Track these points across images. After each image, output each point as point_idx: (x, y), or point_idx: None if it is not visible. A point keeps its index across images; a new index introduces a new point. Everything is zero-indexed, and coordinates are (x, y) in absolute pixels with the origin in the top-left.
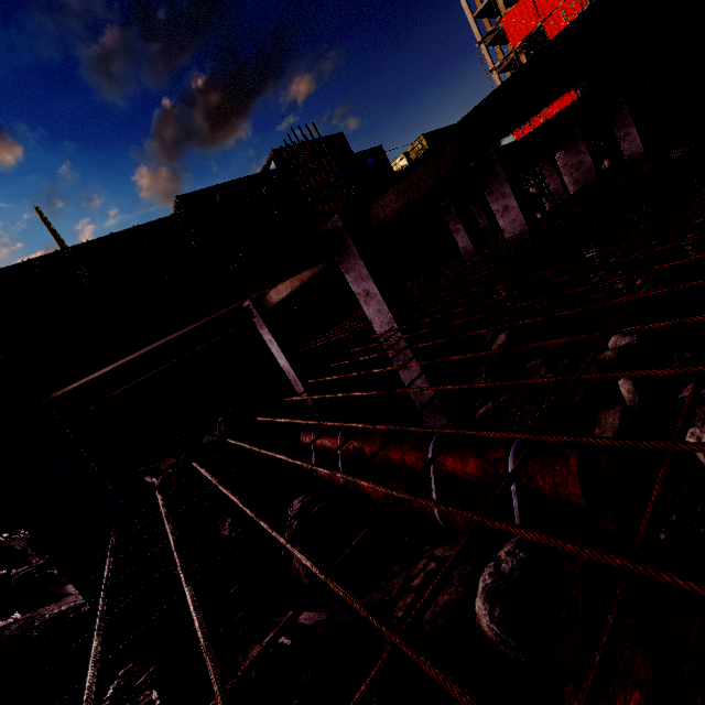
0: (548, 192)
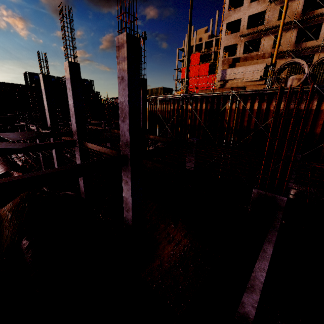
0: None
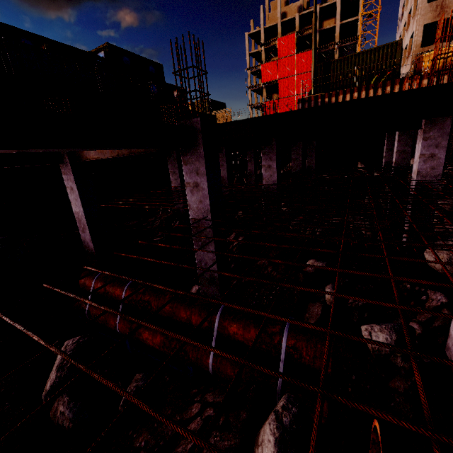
0: None
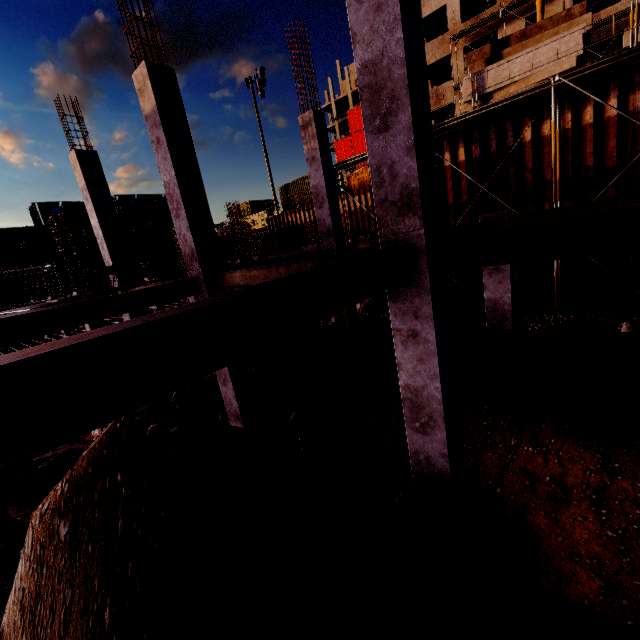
0: None
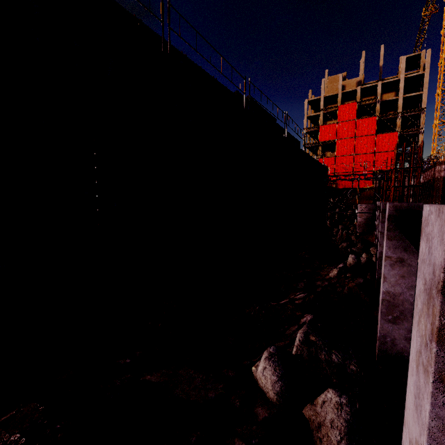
0: (356, 221)
